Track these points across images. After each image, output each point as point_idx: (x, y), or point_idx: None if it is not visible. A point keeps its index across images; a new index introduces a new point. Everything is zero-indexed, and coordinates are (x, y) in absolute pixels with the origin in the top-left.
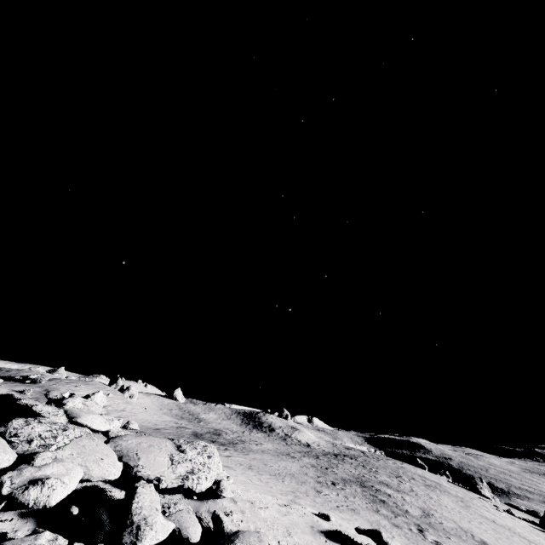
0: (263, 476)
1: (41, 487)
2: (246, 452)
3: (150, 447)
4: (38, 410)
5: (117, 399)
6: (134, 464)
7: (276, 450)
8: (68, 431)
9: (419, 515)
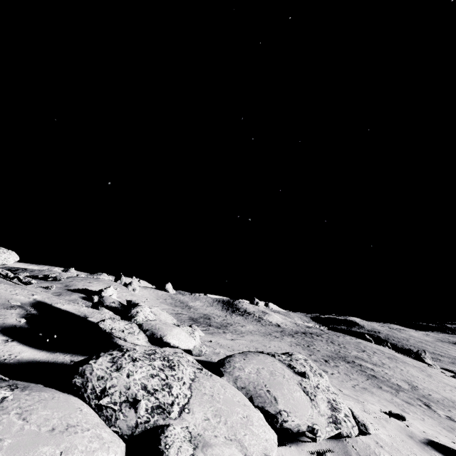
0: None
1: None
2: (240, 334)
3: (273, 376)
4: (107, 328)
5: (123, 292)
6: (274, 410)
7: (258, 330)
8: (177, 369)
9: (409, 388)
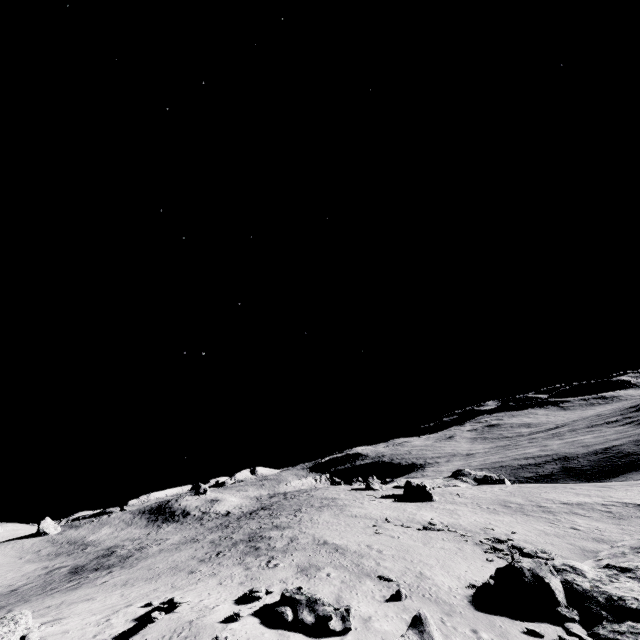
0: (135, 586)
1: None
2: (136, 564)
3: None
4: None
5: None
6: None
7: (182, 540)
8: None
9: (283, 546)
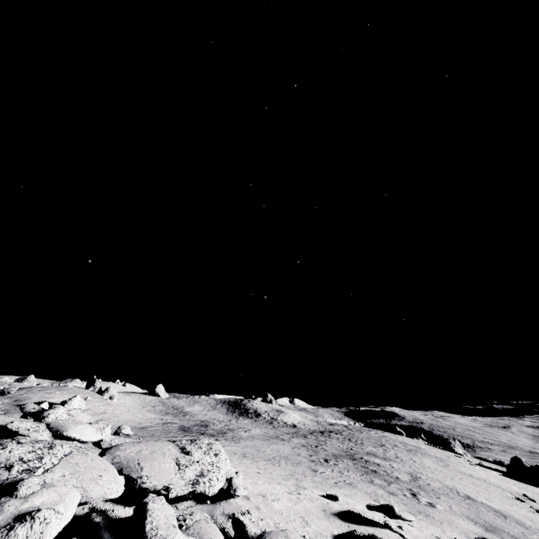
0: (259, 462)
1: (30, 523)
2: (237, 440)
3: (152, 454)
4: (14, 428)
5: (96, 402)
6: (138, 475)
7: (265, 434)
8: (55, 448)
9: (408, 480)
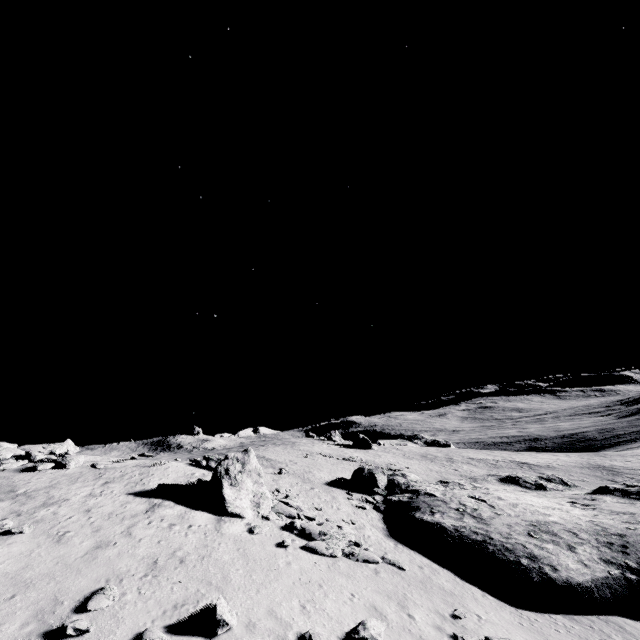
0: None
1: (3, 455)
2: None
3: (35, 446)
4: None
5: None
6: (30, 451)
7: None
8: (2, 447)
9: None
